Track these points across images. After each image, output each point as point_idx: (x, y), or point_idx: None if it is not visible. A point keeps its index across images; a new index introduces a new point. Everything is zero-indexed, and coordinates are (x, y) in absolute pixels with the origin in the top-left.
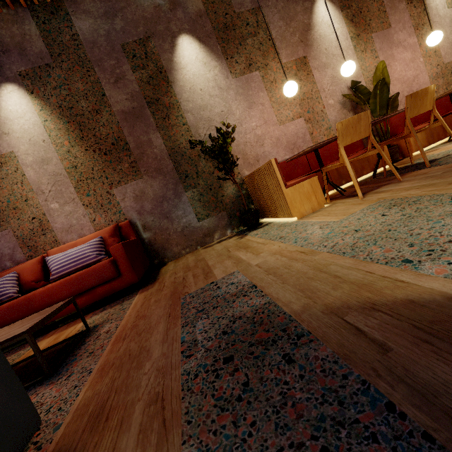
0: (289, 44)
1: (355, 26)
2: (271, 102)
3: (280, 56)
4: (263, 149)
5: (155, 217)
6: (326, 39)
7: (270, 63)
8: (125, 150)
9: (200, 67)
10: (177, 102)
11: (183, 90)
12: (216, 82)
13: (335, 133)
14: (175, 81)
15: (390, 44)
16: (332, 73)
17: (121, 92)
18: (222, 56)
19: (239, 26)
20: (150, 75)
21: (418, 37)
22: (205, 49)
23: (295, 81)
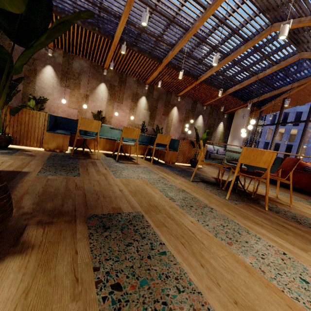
0: (85, 89)
1: (111, 97)
2: (69, 100)
3: (80, 90)
4: (58, 111)
5: None
6: (99, 95)
7: (75, 90)
8: None
9: (50, 77)
10: (35, 81)
11: (40, 79)
12: (53, 84)
13: None
14: (38, 75)
15: (119, 108)
16: (95, 104)
17: None
18: (60, 79)
19: (71, 74)
20: (30, 69)
21: (130, 111)
22: (55, 73)
23: (81, 99)
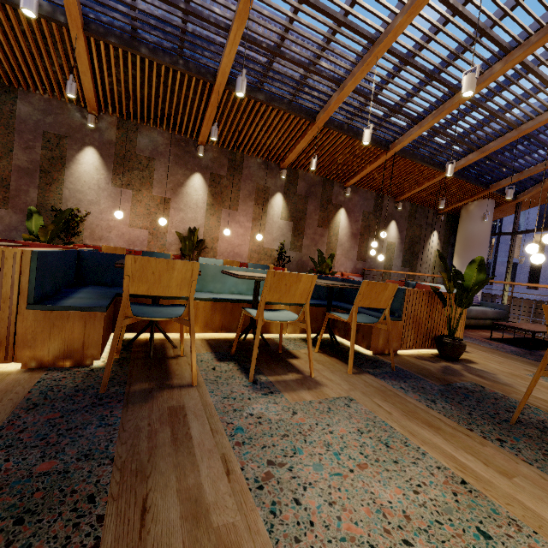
0: (163, 187)
1: (214, 199)
2: (131, 212)
3: (153, 190)
4: (109, 235)
5: (1, 237)
6: (190, 196)
7: (143, 190)
8: (5, 188)
9: (92, 169)
10: (63, 180)
11: (72, 175)
12: (98, 183)
13: (166, 250)
14: (69, 168)
15: (232, 219)
16: (184, 216)
17: (26, 156)
18: (112, 171)
19: (134, 161)
20: (53, 156)
21: (253, 224)
22: (102, 161)
23: (155, 208)
